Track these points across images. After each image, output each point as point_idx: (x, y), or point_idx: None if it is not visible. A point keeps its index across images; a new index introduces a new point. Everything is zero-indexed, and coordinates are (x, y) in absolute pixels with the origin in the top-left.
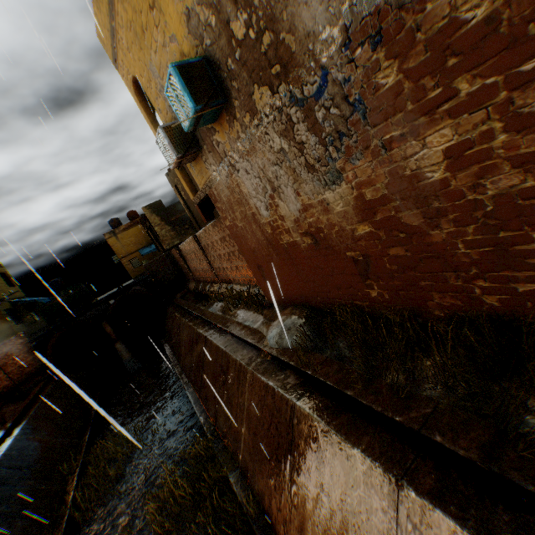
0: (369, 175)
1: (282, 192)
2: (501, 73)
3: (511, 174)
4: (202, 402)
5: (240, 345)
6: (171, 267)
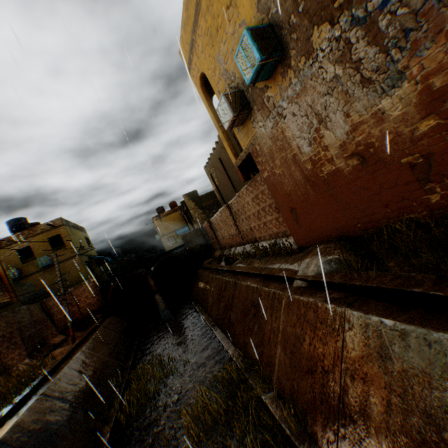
0: (438, 62)
1: (329, 121)
2: None
3: None
4: (230, 339)
5: (271, 281)
6: (201, 239)
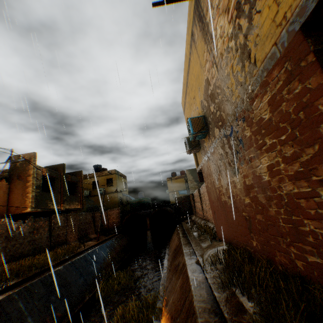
0: (246, 172)
1: (221, 173)
2: (276, 138)
3: (288, 183)
4: (166, 279)
5: (191, 253)
6: (187, 204)
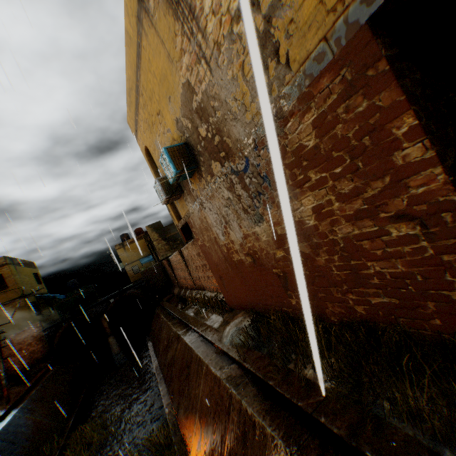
0: (277, 219)
1: (231, 225)
2: (328, 172)
3: (346, 225)
4: (170, 394)
5: (202, 342)
6: (162, 275)
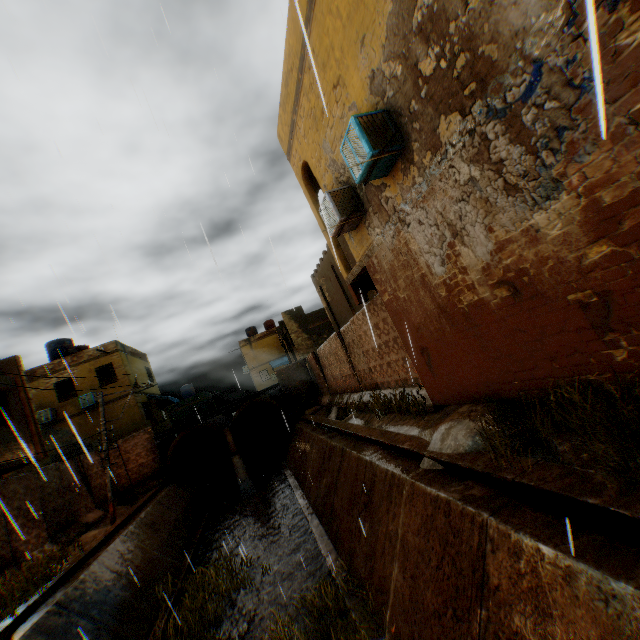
0: (605, 170)
1: (466, 235)
2: None
3: None
4: (331, 538)
5: (391, 455)
6: (304, 377)
